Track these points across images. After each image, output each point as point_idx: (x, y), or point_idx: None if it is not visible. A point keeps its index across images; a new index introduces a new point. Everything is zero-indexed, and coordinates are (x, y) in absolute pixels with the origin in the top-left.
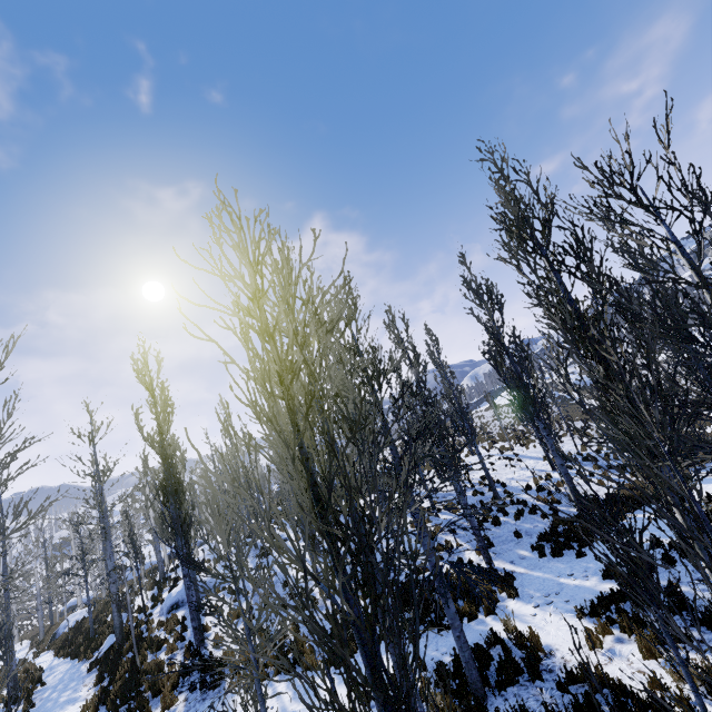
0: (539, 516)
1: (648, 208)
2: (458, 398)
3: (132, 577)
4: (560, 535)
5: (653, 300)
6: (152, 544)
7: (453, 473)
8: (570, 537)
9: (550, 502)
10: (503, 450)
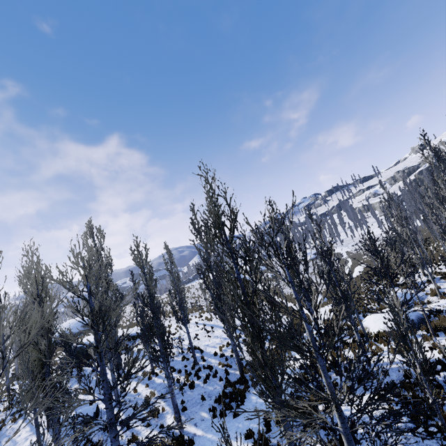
0: (218, 379)
1: (279, 258)
2: (180, 295)
3: None
4: (227, 397)
5: (275, 329)
6: None
7: (165, 362)
8: (232, 399)
9: (225, 368)
10: (206, 319)
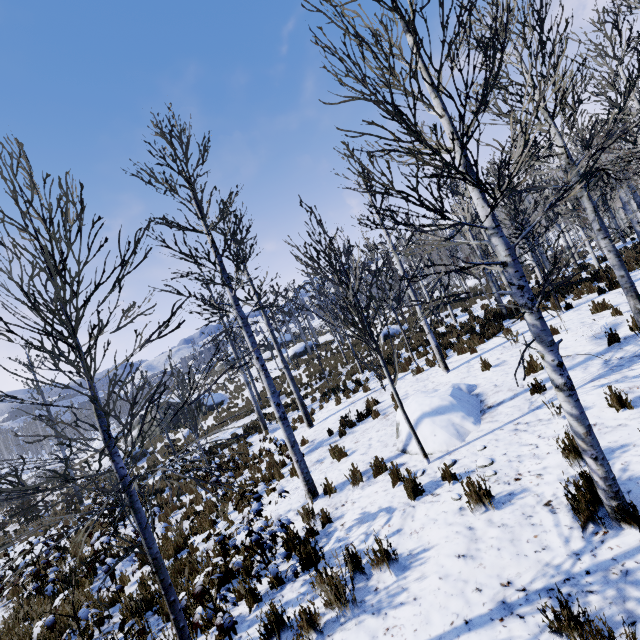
0: None
1: None
2: None
3: (220, 400)
4: None
5: None
6: (270, 348)
7: None
8: None
9: None
10: None
